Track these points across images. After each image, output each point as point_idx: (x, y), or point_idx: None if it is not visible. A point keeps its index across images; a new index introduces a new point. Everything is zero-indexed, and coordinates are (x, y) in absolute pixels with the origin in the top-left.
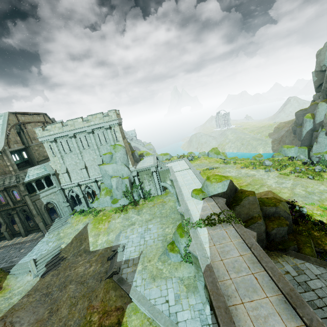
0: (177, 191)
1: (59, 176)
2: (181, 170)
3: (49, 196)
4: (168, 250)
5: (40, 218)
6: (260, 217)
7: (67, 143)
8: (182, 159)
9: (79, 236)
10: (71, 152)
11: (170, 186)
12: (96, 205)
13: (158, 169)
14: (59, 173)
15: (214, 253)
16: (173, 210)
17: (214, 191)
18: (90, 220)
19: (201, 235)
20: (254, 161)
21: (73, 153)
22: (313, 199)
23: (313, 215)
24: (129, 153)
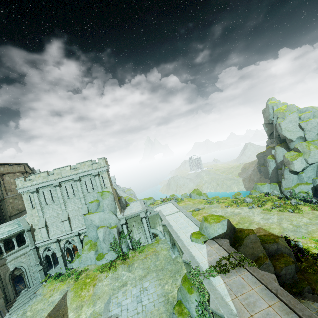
0: (175, 236)
1: (35, 231)
2: (172, 214)
3: (19, 259)
4: (177, 314)
5: (2, 292)
6: (266, 257)
7: (50, 192)
8: (169, 202)
9: (54, 313)
10: (54, 202)
11: (161, 232)
12: (76, 264)
13: (147, 215)
14: (35, 229)
15: (240, 308)
16: (169, 260)
17: (215, 233)
18: (70, 287)
19: (217, 286)
20: (235, 199)
21: (55, 203)
22: (301, 231)
23: (309, 249)
24: (116, 199)
